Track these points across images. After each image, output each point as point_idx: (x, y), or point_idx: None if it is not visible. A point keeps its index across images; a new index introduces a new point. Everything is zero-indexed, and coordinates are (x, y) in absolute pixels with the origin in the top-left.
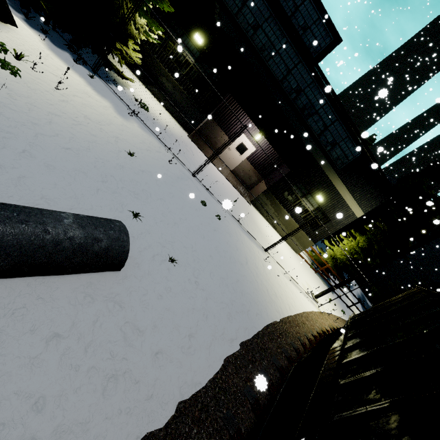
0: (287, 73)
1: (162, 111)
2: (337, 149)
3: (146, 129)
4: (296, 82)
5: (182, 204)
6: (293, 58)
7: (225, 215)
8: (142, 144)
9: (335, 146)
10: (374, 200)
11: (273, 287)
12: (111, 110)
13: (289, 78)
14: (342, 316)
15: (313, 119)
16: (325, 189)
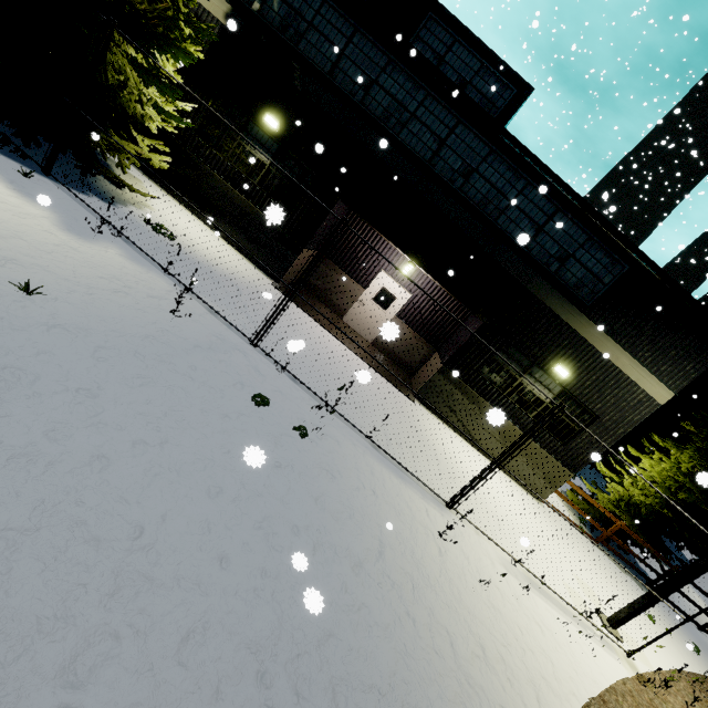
0: (438, 146)
1: (220, 246)
2: (573, 266)
3: (146, 261)
4: (459, 159)
5: (173, 404)
6: (444, 120)
7: (330, 426)
8: (107, 280)
9: (568, 260)
10: (689, 361)
11: (473, 626)
12: (42, 221)
13: (445, 154)
14: (698, 666)
15: (508, 218)
16: (568, 350)
